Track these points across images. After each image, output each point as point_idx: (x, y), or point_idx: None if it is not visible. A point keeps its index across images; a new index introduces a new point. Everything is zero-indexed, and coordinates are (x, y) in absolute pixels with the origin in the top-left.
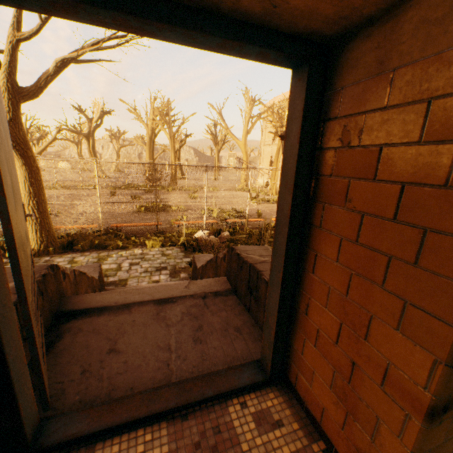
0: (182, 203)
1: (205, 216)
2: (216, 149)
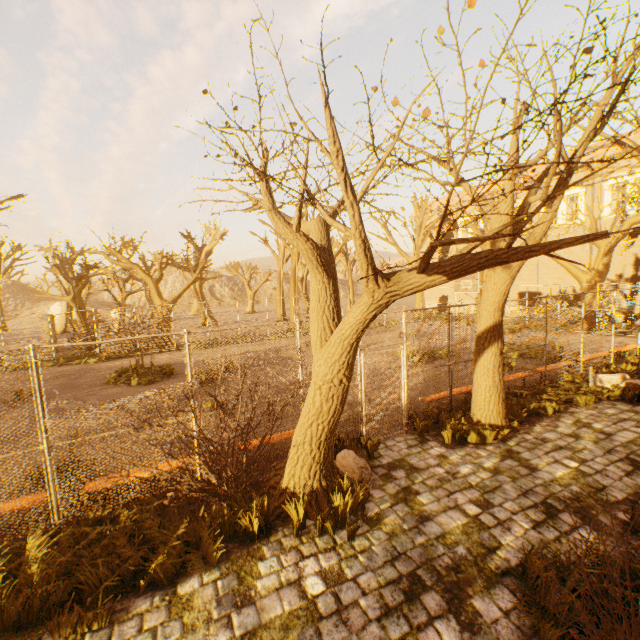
0: (418, 346)
1: (581, 357)
2: (348, 271)
